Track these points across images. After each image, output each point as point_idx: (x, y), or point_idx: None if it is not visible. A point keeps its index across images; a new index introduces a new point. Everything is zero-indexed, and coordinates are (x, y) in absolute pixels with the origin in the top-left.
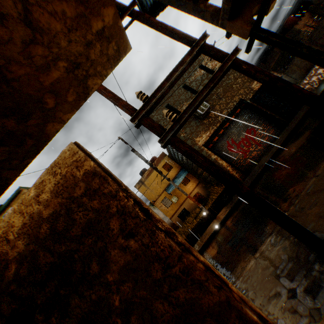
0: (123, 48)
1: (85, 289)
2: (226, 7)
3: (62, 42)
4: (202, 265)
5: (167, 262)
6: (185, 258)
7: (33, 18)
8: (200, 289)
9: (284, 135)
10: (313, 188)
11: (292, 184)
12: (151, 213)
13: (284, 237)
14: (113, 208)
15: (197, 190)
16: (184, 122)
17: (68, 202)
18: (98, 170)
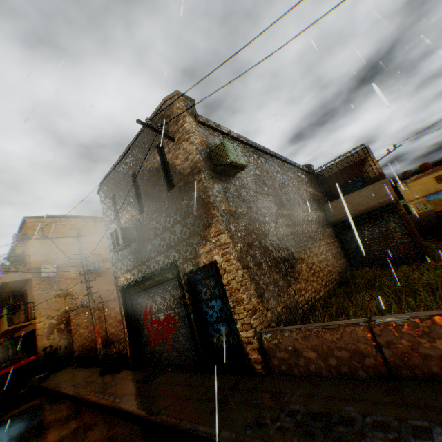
0: None
1: None
2: None
3: None
4: None
5: None
6: None
7: None
8: None
9: (132, 395)
10: None
11: None
12: None
13: None
14: None
15: None
16: None
17: None
18: None
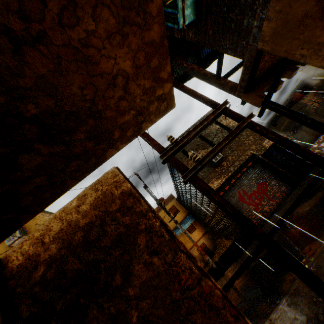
0: (170, 106)
1: (105, 301)
2: (242, 83)
3: (137, 100)
4: (220, 291)
5: (187, 284)
6: (204, 281)
7: (128, 86)
8: (217, 316)
9: (297, 193)
10: None
11: (307, 242)
12: (174, 235)
13: (302, 295)
14: (142, 225)
15: (202, 240)
16: (205, 164)
17: (103, 215)
18: (133, 192)
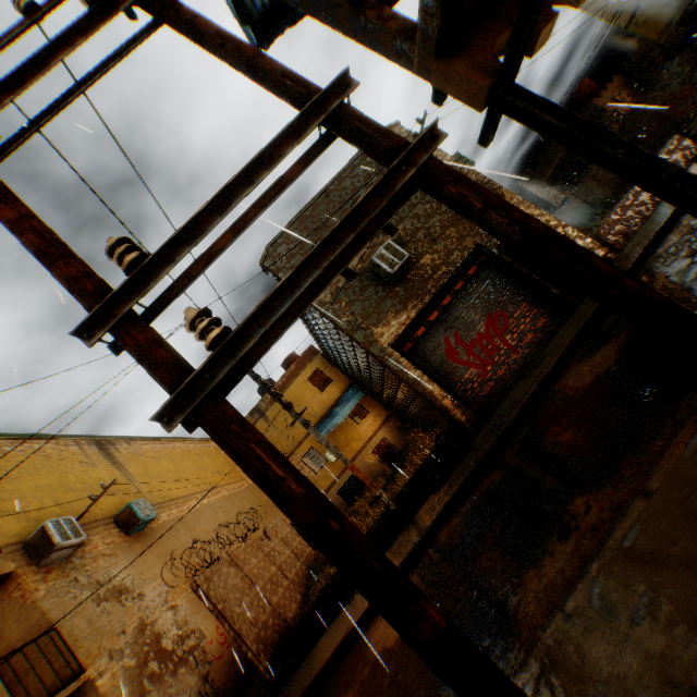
0: None
1: None
2: (428, 21)
3: None
4: None
5: None
6: None
7: None
8: None
9: (569, 335)
10: (640, 536)
11: (584, 485)
12: None
13: None
14: None
15: (383, 433)
16: (264, 347)
17: None
18: None
